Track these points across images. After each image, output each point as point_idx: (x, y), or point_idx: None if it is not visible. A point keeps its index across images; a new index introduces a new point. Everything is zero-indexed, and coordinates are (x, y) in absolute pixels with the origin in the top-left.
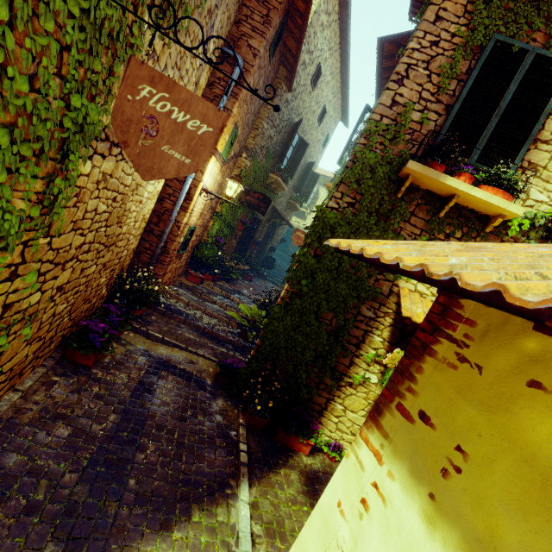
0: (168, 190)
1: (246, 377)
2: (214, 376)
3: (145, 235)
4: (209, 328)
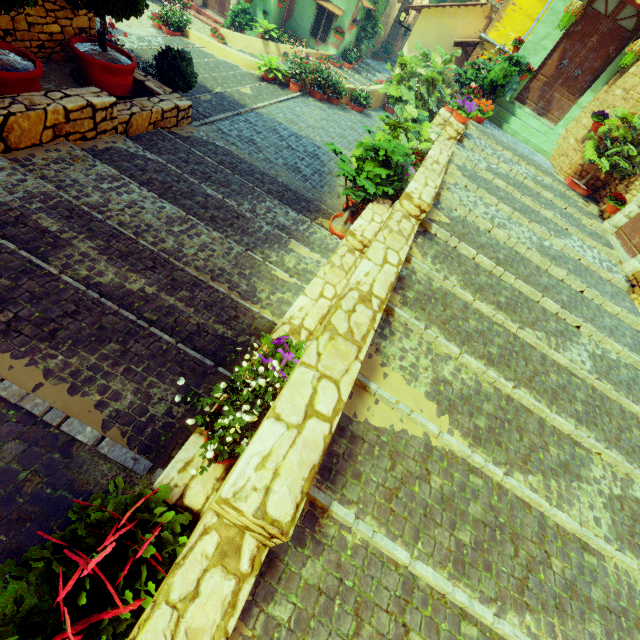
0: (403, 6)
1: None
2: None
3: (392, 27)
4: None
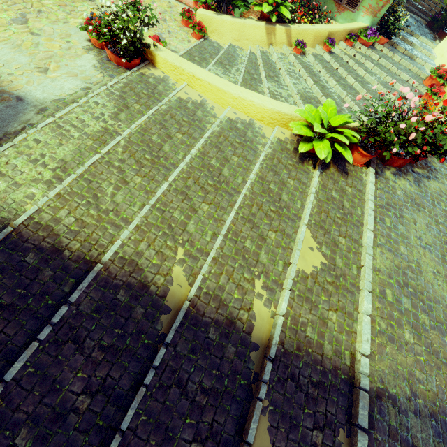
0: None
1: (444, 19)
2: (425, 24)
3: None
4: (422, 10)
